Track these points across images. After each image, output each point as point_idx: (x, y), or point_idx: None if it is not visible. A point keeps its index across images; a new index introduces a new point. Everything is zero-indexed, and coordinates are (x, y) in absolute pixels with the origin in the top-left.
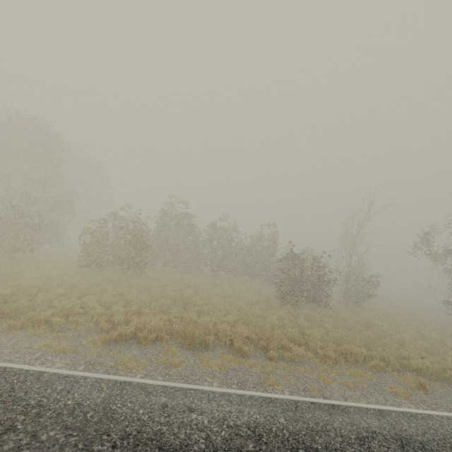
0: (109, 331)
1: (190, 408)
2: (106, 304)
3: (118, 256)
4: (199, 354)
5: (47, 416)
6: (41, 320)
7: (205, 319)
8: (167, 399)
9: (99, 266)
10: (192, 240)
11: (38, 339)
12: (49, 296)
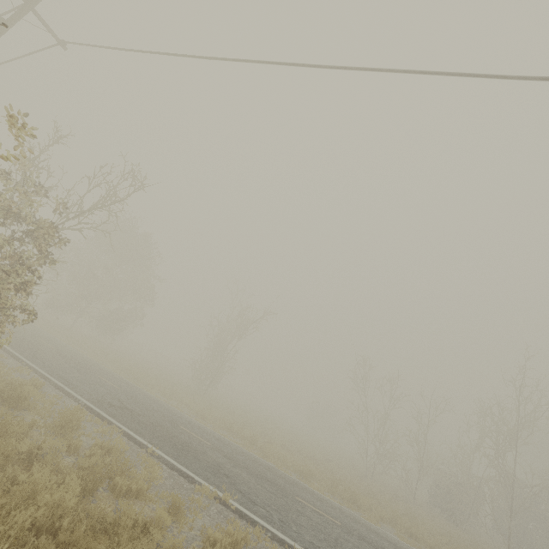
0: None
1: None
2: None
3: None
4: None
5: None
6: None
7: None
8: None
9: None
10: None
11: None
12: None
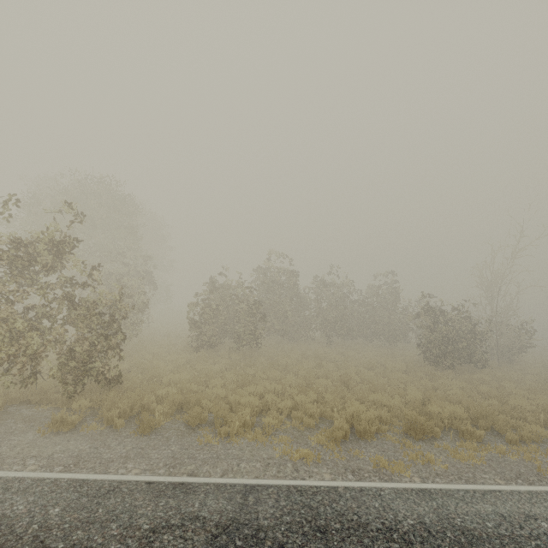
0: (315, 427)
1: (527, 515)
2: (272, 392)
3: (233, 332)
4: (437, 445)
5: (415, 541)
6: (247, 422)
7: (397, 400)
8: (490, 506)
9: (211, 346)
10: (296, 302)
11: (265, 446)
12: (220, 391)
